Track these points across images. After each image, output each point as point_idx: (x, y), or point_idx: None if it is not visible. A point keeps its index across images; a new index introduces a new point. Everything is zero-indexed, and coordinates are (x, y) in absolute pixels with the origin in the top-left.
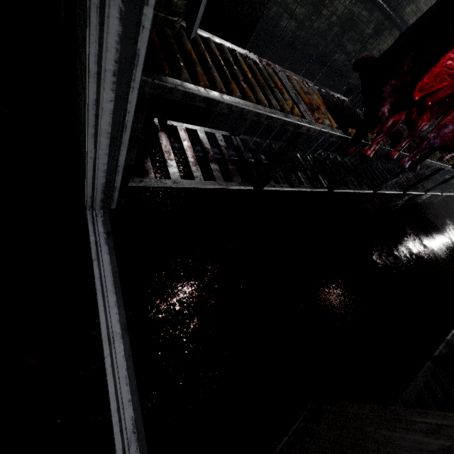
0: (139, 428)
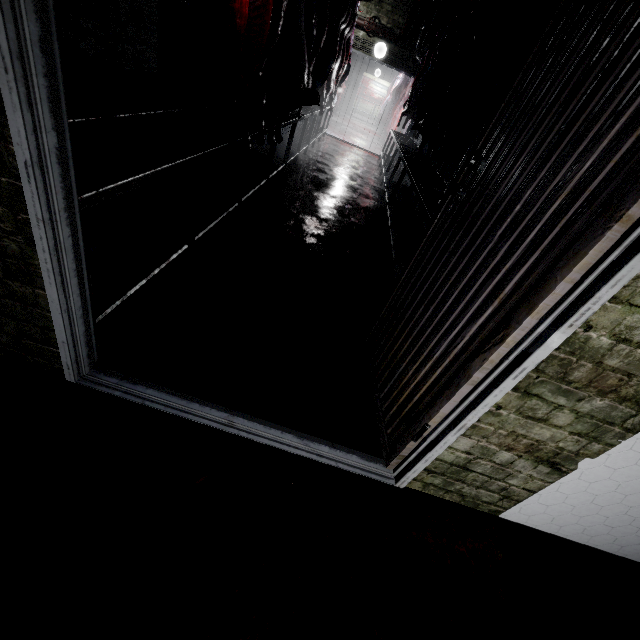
0: (303, 436)
